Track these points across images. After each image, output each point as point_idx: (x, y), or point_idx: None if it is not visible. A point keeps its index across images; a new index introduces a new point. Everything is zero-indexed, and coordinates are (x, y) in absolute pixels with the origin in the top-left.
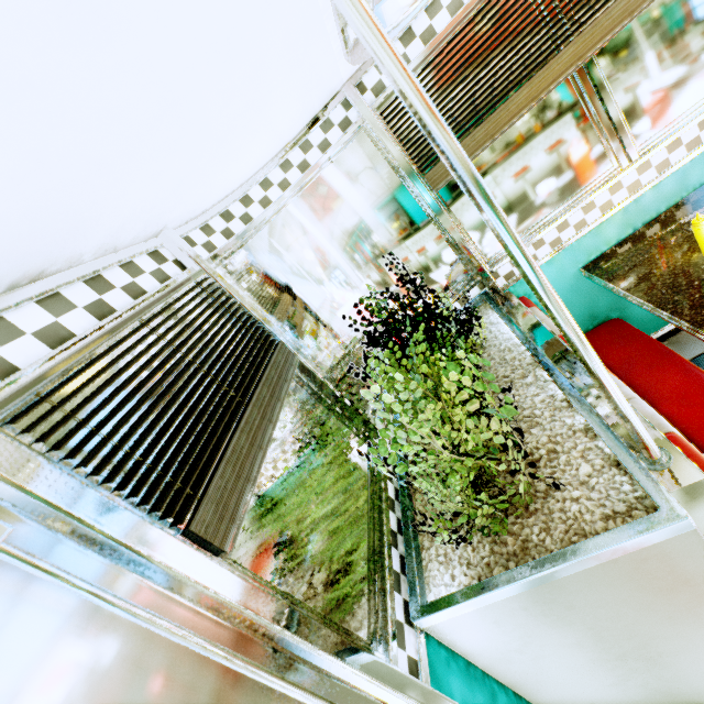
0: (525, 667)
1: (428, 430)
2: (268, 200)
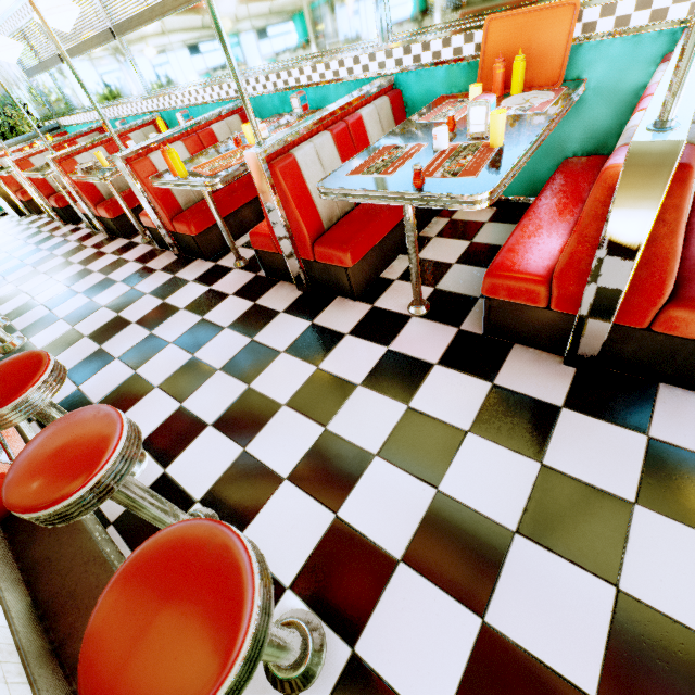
0: None
1: None
2: None
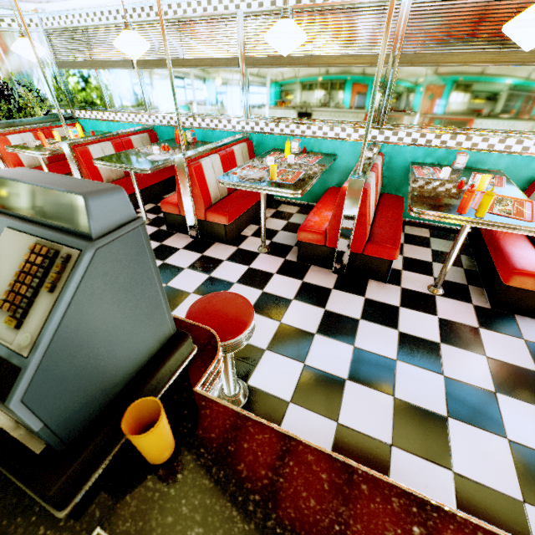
0: None
1: None
2: (1, 25)
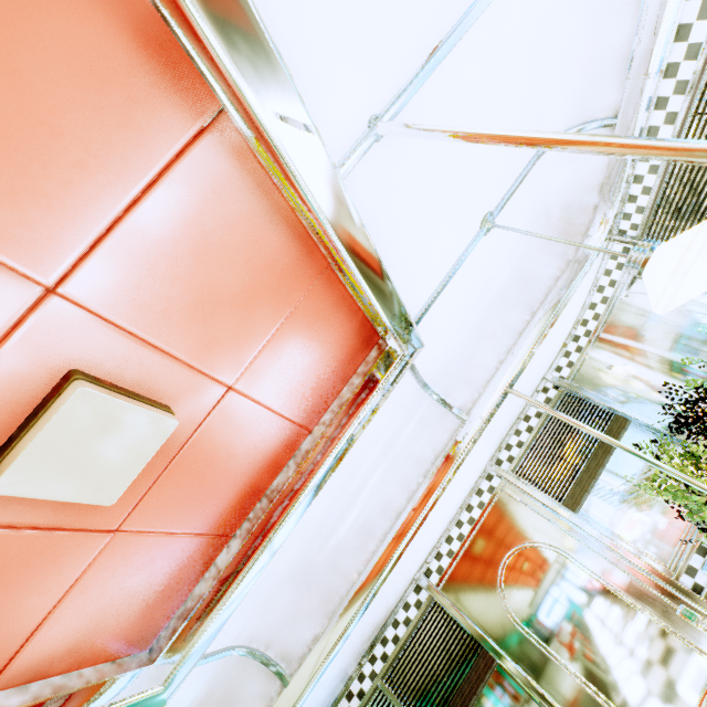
0: None
1: (651, 492)
2: (597, 315)
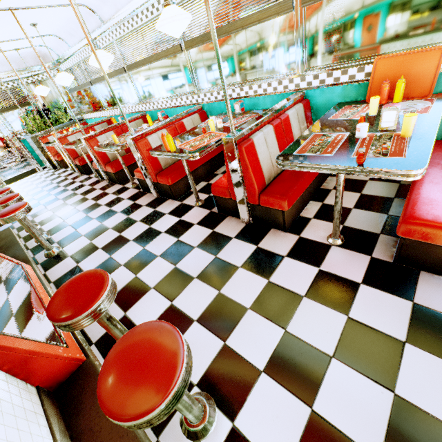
0: (35, 150)
1: (22, 118)
2: (43, 78)
